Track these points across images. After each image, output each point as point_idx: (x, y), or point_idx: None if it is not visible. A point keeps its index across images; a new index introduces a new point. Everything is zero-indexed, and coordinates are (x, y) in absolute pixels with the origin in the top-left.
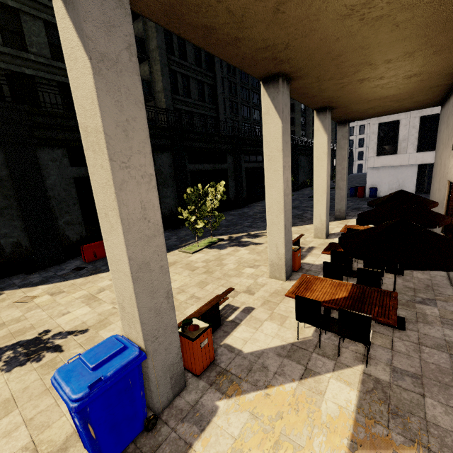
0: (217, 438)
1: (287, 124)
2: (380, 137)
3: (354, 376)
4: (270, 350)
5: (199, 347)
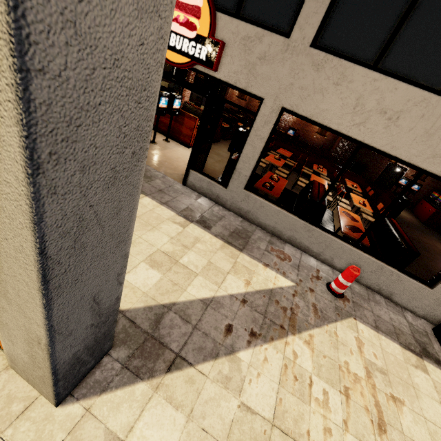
0: None
1: None
2: None
3: None
4: None
5: None
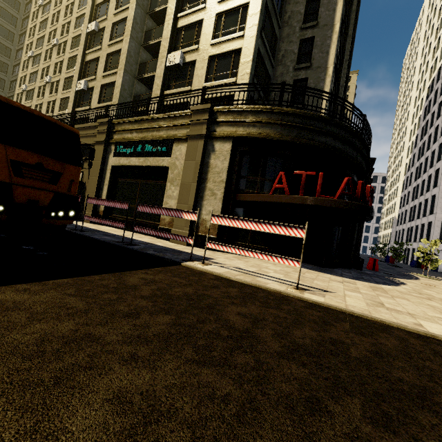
0: None
1: None
2: (441, 230)
3: None
4: None
5: None
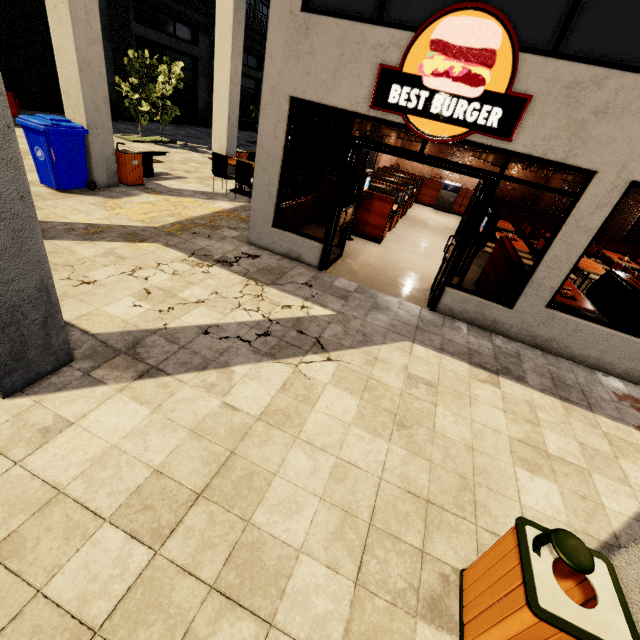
0: (139, 199)
1: (242, 1)
2: None
3: (239, 204)
4: (189, 190)
5: (131, 163)
